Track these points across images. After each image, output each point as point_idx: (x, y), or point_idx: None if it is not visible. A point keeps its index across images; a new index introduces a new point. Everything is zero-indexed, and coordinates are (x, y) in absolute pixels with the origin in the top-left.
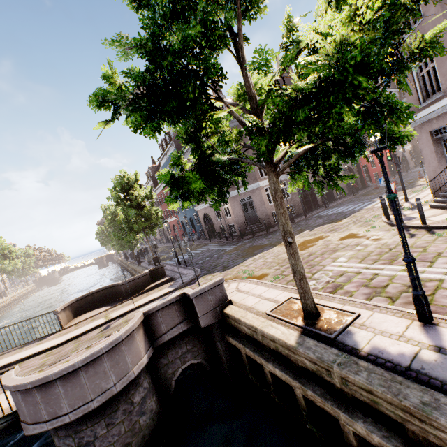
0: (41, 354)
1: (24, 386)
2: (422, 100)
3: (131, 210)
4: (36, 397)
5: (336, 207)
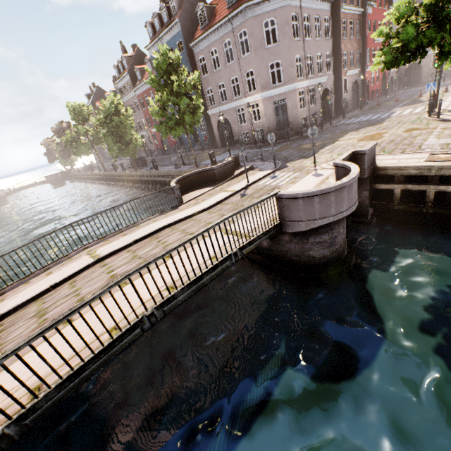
0: (200, 213)
1: (329, 190)
2: None
3: (184, 98)
4: (331, 199)
5: (355, 118)
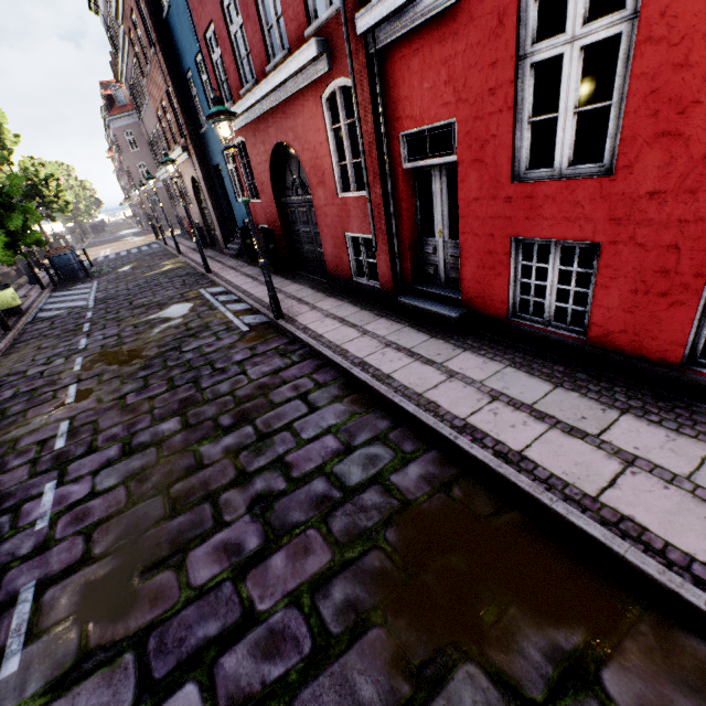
0: None
1: None
2: None
3: None
4: None
5: None
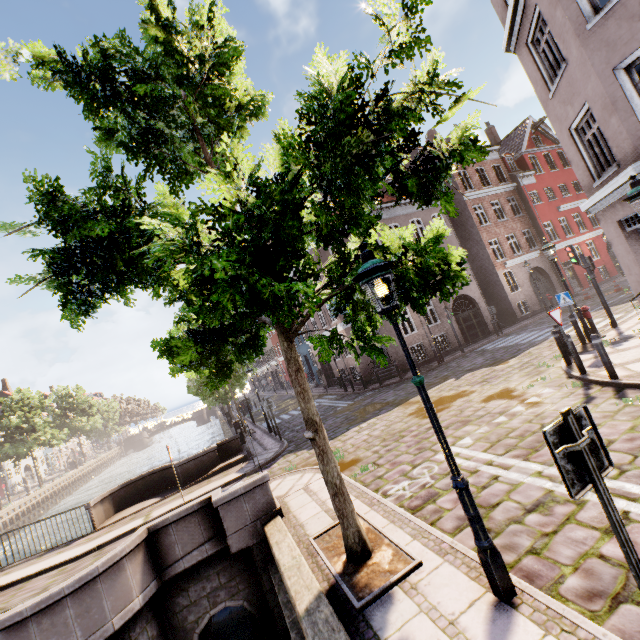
0: (54, 570)
1: None
2: (595, 175)
3: None
4: None
5: (514, 335)
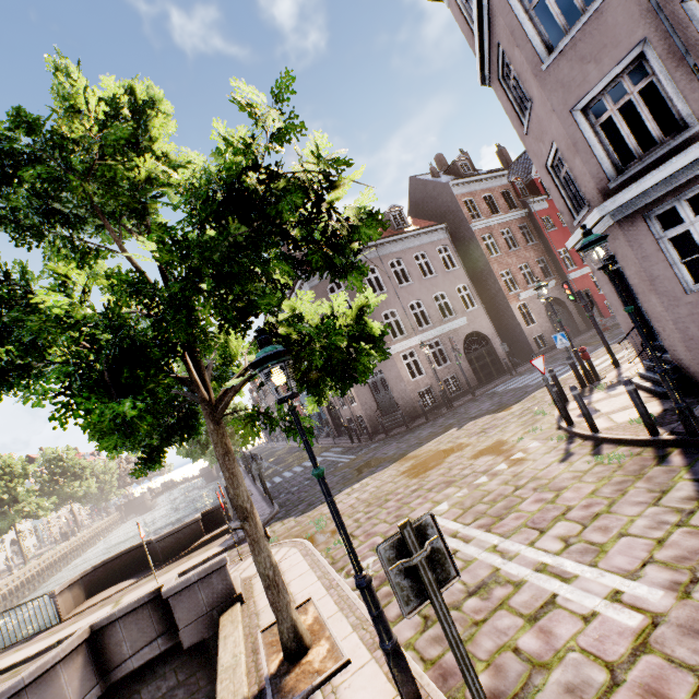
0: (7, 672)
1: None
2: (574, 213)
3: None
4: None
5: (527, 374)
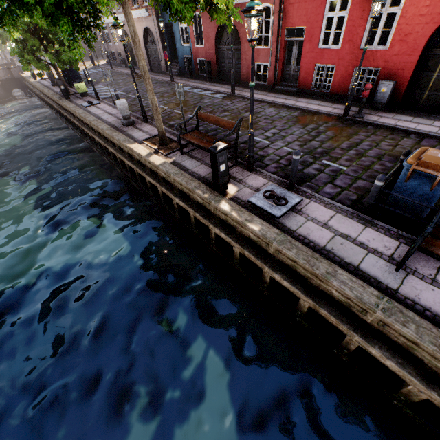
0: None
1: None
2: None
3: None
4: None
5: None
